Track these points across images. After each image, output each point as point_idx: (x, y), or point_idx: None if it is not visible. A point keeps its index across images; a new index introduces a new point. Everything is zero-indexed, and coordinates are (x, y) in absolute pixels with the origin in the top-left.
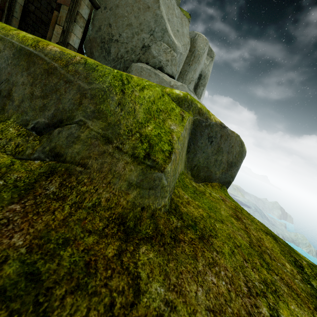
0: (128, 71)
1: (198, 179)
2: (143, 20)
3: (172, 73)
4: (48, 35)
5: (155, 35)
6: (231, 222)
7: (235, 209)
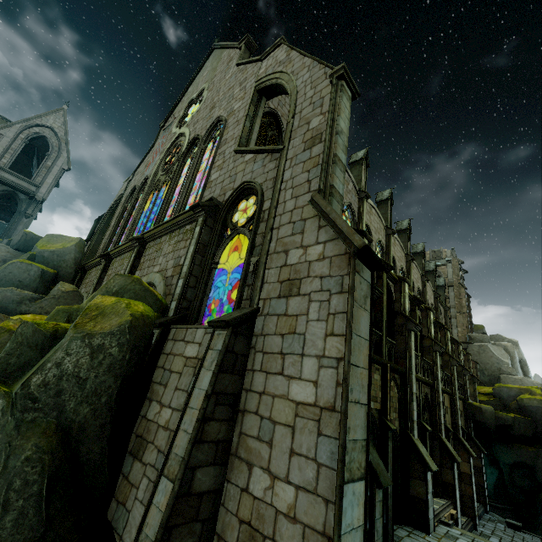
0: (500, 379)
1: None
2: (492, 360)
3: (515, 374)
4: None
5: (500, 364)
6: None
7: None
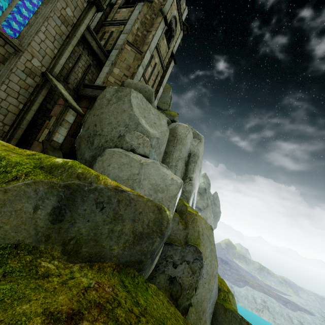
0: (101, 155)
1: (77, 257)
2: (120, 118)
3: (145, 153)
4: (38, 136)
5: (130, 127)
6: (14, 324)
7: (99, 304)
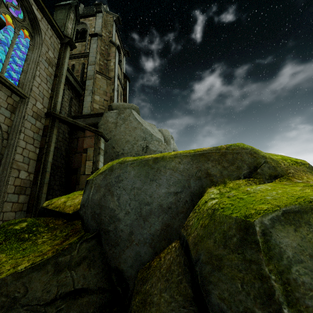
0: None
1: None
2: (135, 135)
3: None
4: (82, 170)
5: (147, 139)
6: None
7: None
